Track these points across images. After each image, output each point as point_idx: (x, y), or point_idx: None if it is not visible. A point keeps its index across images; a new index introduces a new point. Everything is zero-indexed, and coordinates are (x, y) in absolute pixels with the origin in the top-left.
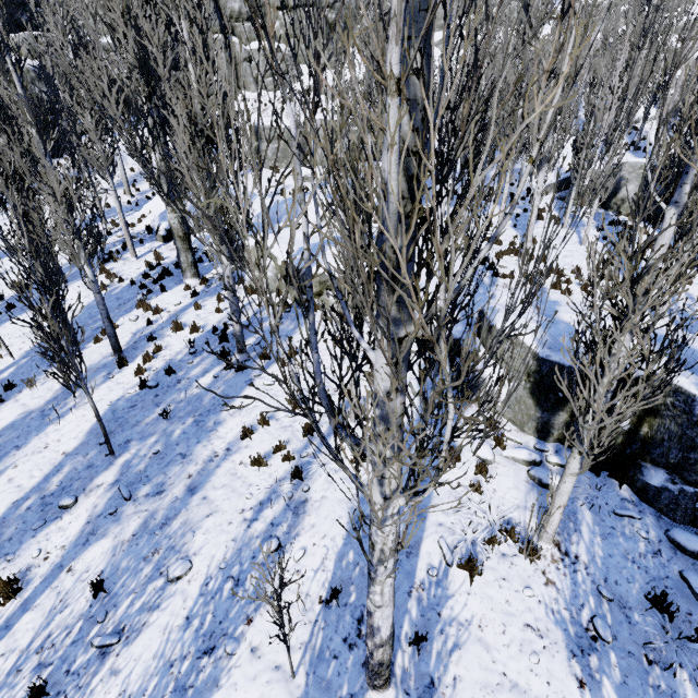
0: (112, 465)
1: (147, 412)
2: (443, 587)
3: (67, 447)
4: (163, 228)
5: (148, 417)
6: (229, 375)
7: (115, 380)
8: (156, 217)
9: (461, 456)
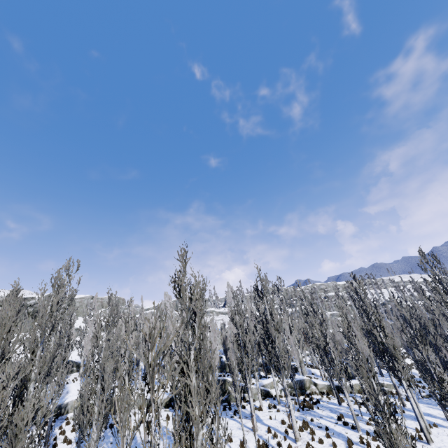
0: None
1: None
2: None
3: None
4: None
5: None
6: (108, 430)
7: None
8: None
9: None
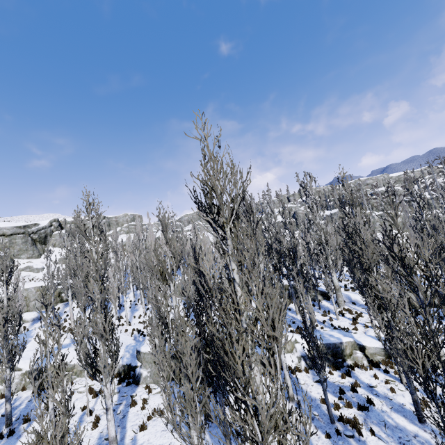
0: None
1: None
2: (135, 439)
3: None
4: None
5: None
6: (2, 442)
7: None
8: None
9: (137, 402)
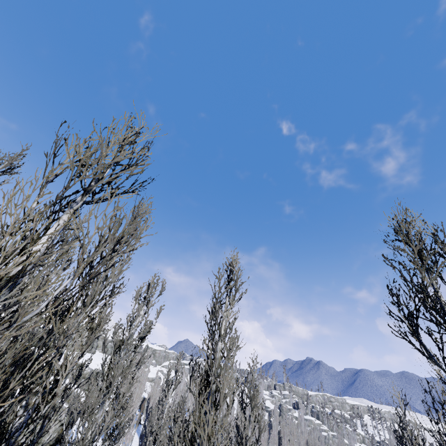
0: None
1: None
2: None
3: None
4: None
5: None
6: None
7: None
8: None
9: None
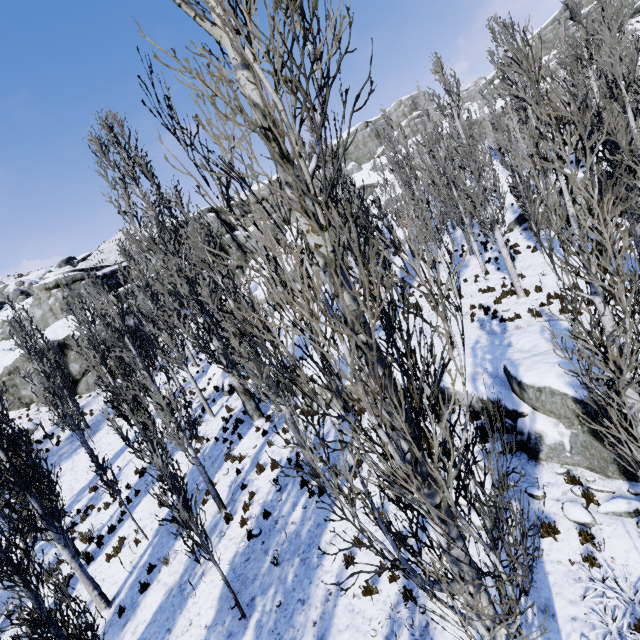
0: (247, 628)
1: (260, 562)
2: None
3: (206, 619)
4: (226, 385)
5: (262, 567)
6: (314, 502)
7: (226, 536)
8: (219, 377)
9: (558, 526)
